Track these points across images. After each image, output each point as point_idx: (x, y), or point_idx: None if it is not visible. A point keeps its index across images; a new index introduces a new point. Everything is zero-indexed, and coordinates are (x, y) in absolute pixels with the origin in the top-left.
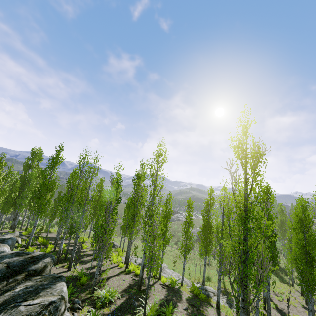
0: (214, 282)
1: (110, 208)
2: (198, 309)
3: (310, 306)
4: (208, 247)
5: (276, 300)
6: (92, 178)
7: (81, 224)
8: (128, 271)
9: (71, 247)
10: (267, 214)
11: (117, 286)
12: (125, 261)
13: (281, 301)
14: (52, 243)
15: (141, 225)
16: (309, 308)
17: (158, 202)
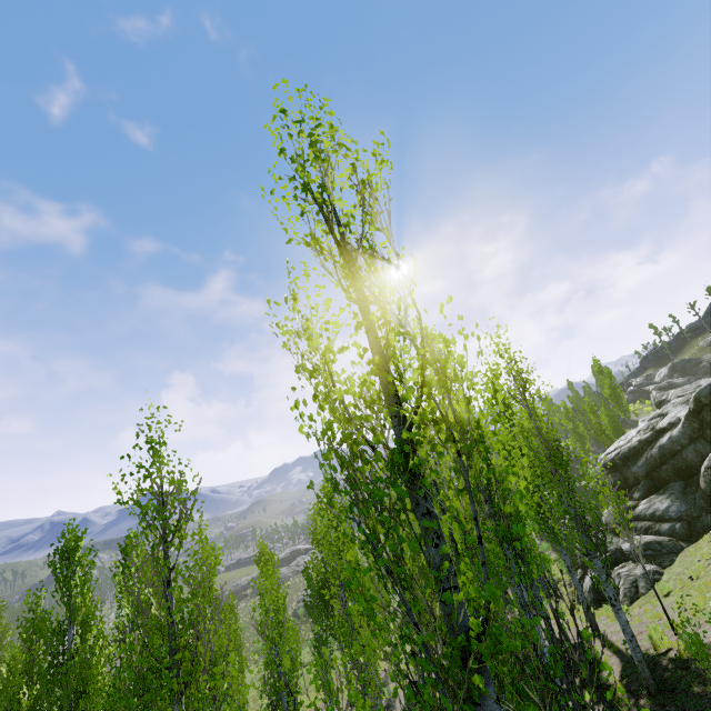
0: None
1: None
2: None
3: None
4: None
5: None
6: None
7: None
8: None
9: None
10: None
11: None
12: None
13: None
14: None
15: None
16: None
17: None
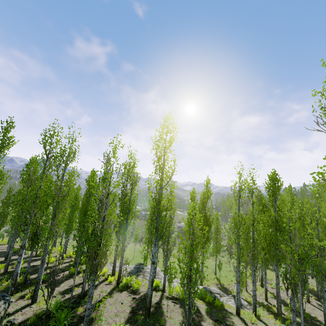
0: (207, 279)
1: (106, 204)
2: (226, 324)
3: (325, 294)
4: (206, 243)
5: (269, 288)
6: (67, 164)
7: (52, 232)
8: (122, 287)
9: (32, 262)
10: (275, 202)
11: (115, 314)
12: (113, 272)
13: (274, 289)
14: (0, 261)
15: (148, 226)
16: (324, 296)
17: (171, 193)
